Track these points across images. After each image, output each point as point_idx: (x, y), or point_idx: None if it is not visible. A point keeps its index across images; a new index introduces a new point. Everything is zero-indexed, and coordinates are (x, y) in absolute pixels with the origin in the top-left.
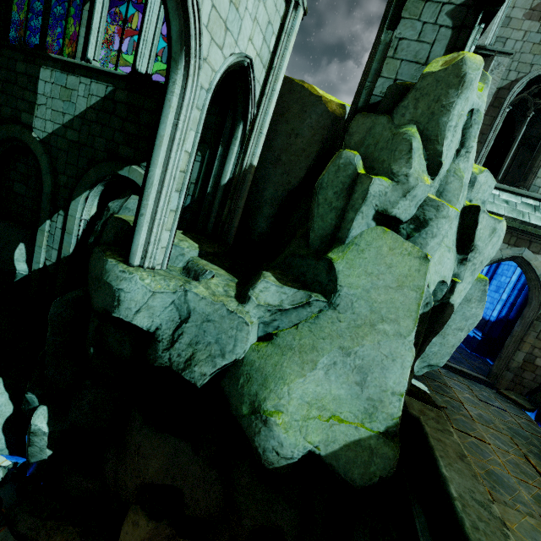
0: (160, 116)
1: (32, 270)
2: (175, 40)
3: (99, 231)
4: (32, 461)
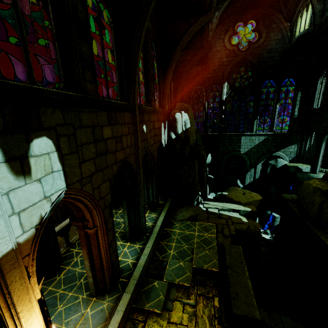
0: (319, 148)
1: (245, 185)
2: (325, 138)
3: (270, 169)
4: (274, 226)
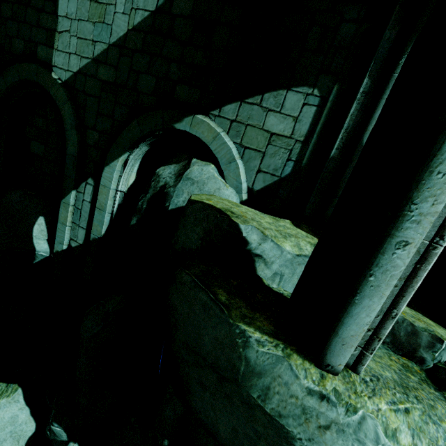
0: None
1: (54, 252)
2: None
3: (144, 209)
4: None
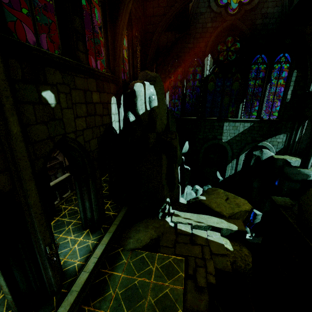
0: None
1: (225, 178)
2: None
3: (254, 161)
4: (254, 223)
